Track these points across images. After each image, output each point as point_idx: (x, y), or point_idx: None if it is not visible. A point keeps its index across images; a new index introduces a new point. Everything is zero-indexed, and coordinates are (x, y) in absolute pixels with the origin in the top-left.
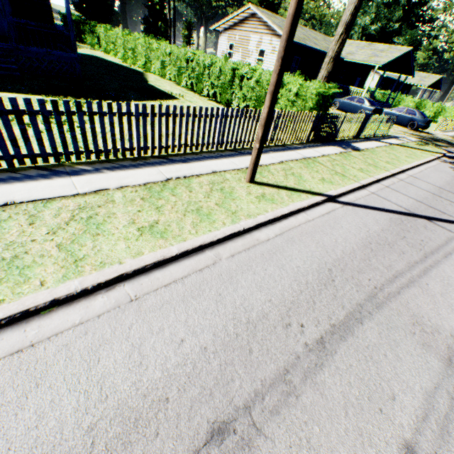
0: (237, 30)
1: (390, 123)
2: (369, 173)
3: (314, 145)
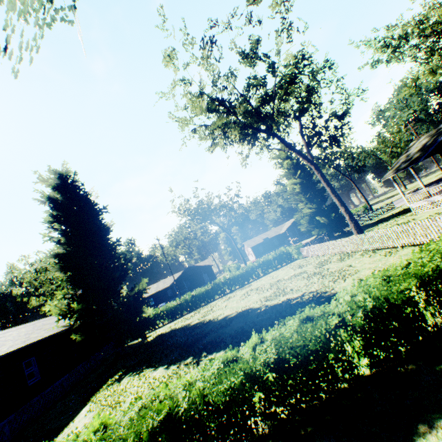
0: None
1: None
2: None
3: None
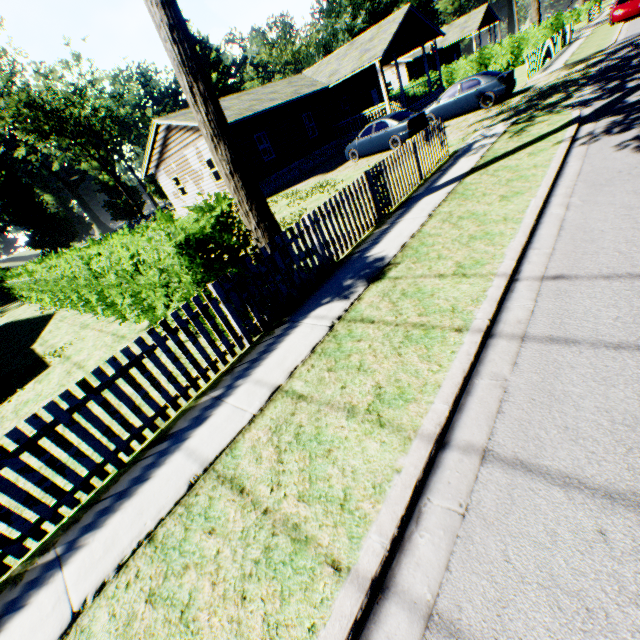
0: (167, 158)
1: (436, 136)
2: (403, 408)
3: (265, 347)
